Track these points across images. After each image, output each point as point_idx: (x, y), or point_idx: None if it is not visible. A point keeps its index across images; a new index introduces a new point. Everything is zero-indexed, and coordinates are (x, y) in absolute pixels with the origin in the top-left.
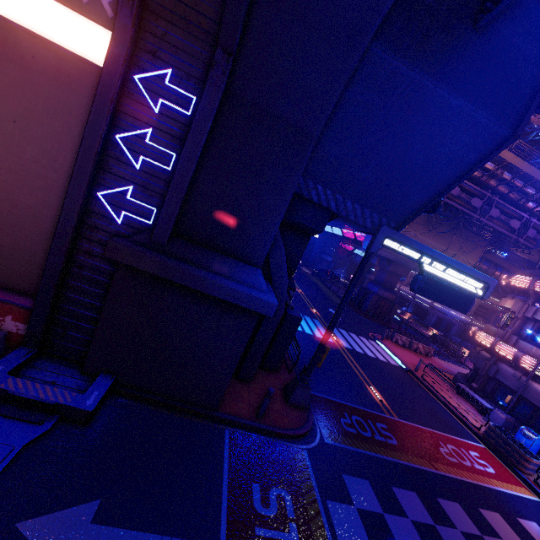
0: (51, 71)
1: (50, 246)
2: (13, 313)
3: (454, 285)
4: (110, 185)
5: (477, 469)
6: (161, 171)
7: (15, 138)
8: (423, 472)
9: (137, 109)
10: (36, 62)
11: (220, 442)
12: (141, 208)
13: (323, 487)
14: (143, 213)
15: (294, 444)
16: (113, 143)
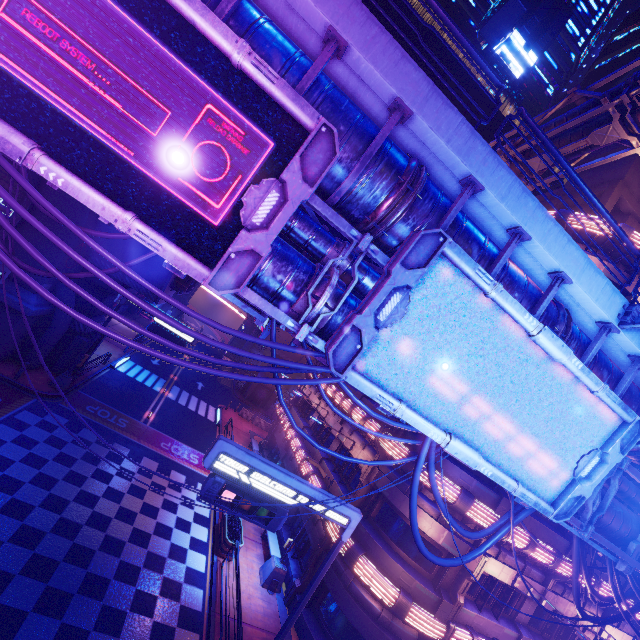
0: None
1: None
2: None
3: (174, 333)
4: None
5: (182, 457)
6: None
7: None
8: (124, 437)
9: None
10: None
11: None
12: None
13: (30, 408)
14: None
15: (31, 395)
16: None
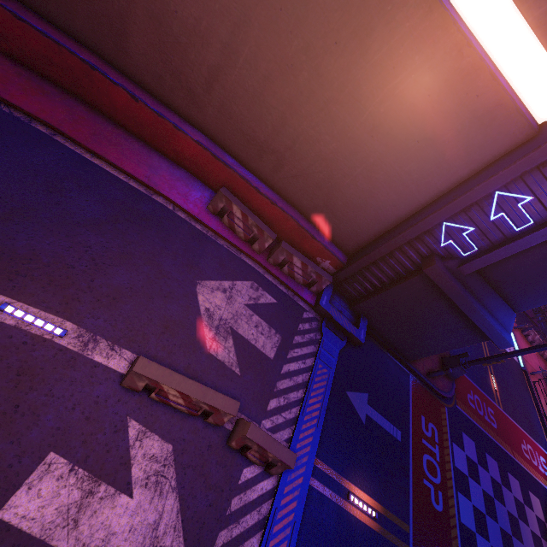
0: (481, 111)
1: (373, 228)
2: (332, 260)
3: None
4: (458, 221)
5: (540, 470)
6: (507, 228)
7: (408, 153)
8: (505, 453)
9: (536, 178)
10: (475, 101)
11: (408, 383)
12: (466, 244)
13: (452, 434)
14: (464, 247)
15: (441, 400)
16: (489, 195)
